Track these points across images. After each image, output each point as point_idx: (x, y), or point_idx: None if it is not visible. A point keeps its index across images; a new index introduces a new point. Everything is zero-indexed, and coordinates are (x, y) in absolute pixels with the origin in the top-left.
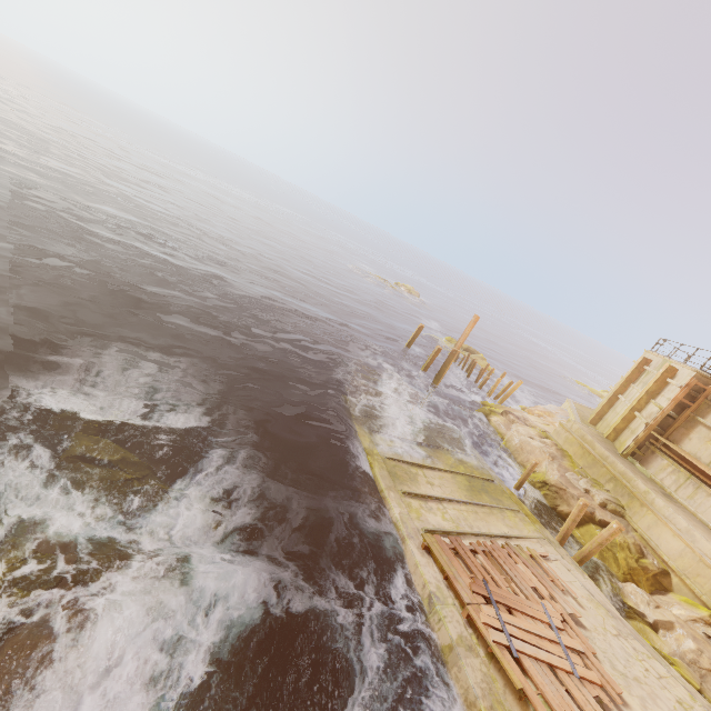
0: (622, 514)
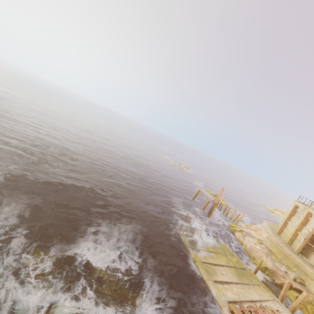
0: (304, 284)
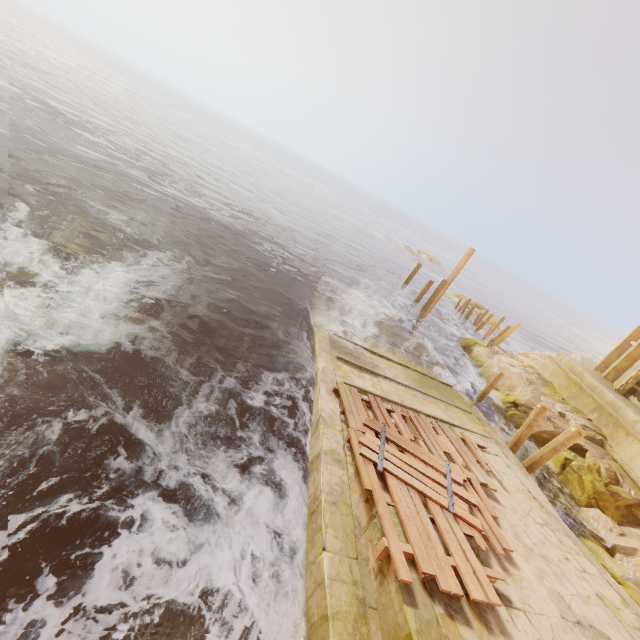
0: (602, 444)
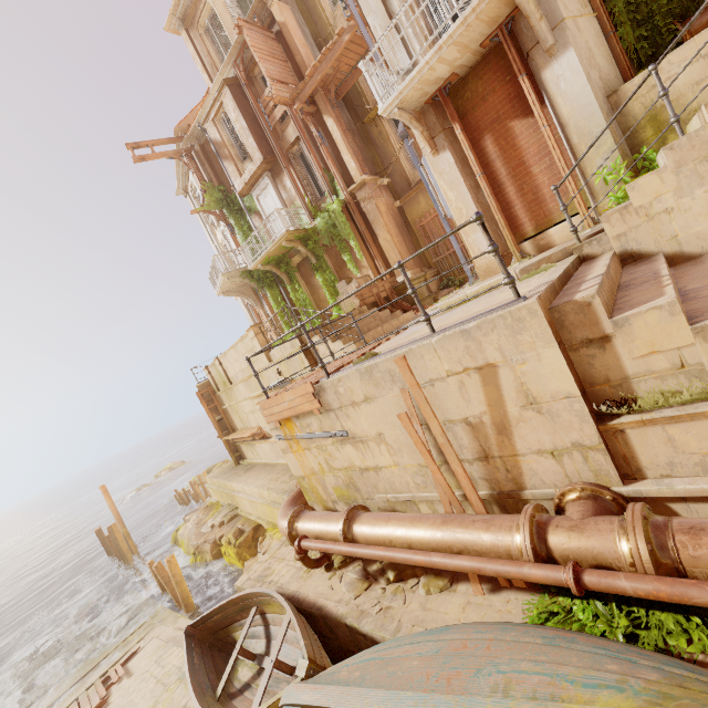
0: (237, 514)
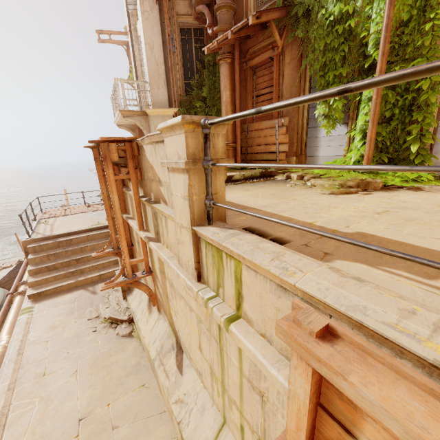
0: None
